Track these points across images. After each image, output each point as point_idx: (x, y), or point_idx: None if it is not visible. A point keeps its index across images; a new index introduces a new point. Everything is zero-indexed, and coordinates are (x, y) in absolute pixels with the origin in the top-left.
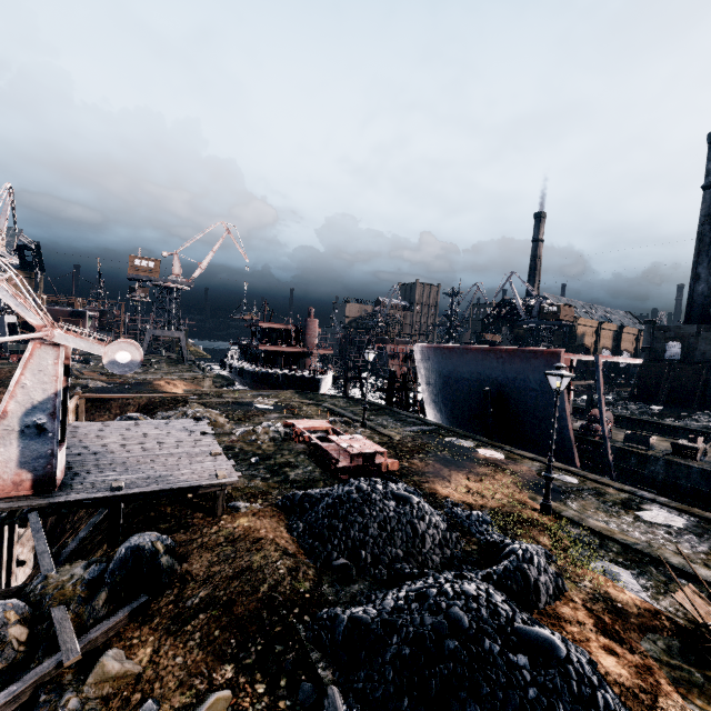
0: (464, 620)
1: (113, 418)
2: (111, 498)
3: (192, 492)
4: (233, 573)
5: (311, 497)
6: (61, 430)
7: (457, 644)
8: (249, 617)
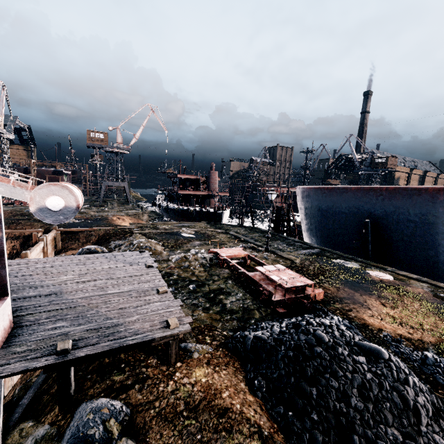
0: None
1: (81, 245)
2: (56, 363)
3: (145, 345)
4: None
5: (264, 343)
6: (2, 283)
7: None
8: None
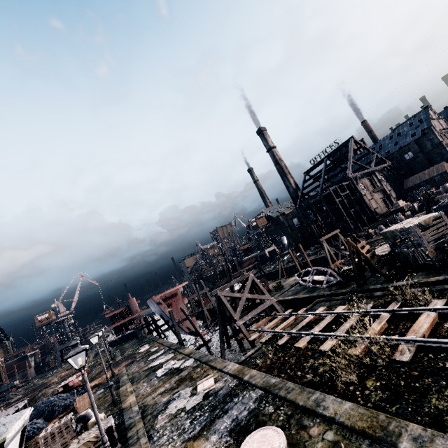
0: None
1: None
2: None
3: None
4: None
5: None
6: None
7: None
8: None
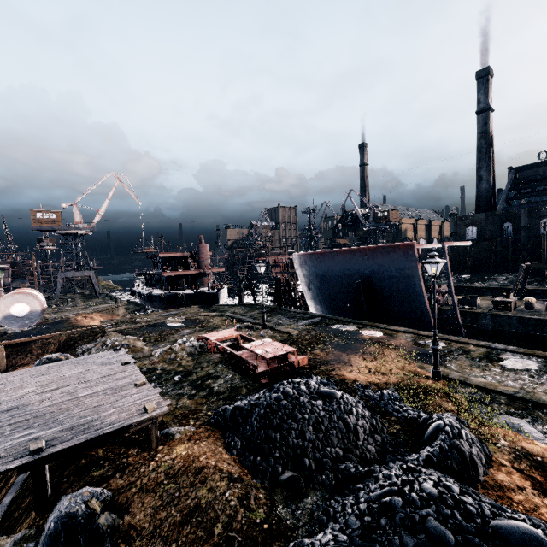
0: (448, 535)
1: (36, 358)
2: (31, 463)
3: (123, 433)
4: (182, 517)
5: (242, 409)
6: None
7: None
8: None
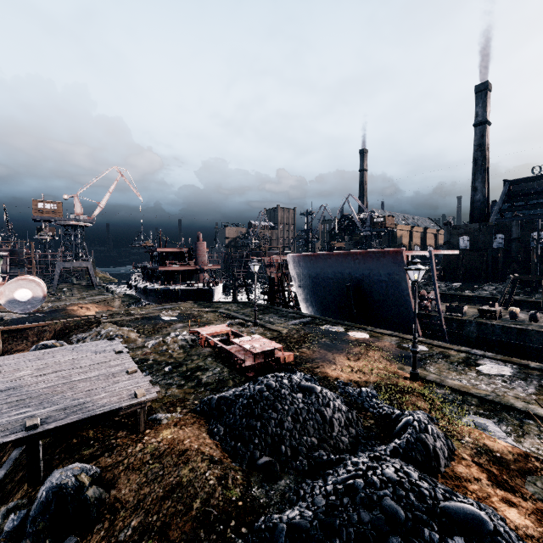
0: (400, 512)
1: (31, 345)
2: (26, 438)
3: (113, 415)
4: (164, 493)
5: (226, 399)
6: None
7: (400, 541)
8: (186, 540)
